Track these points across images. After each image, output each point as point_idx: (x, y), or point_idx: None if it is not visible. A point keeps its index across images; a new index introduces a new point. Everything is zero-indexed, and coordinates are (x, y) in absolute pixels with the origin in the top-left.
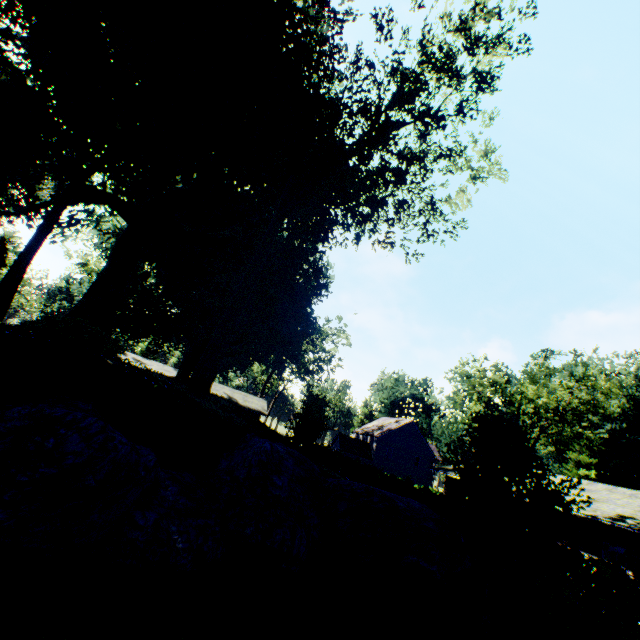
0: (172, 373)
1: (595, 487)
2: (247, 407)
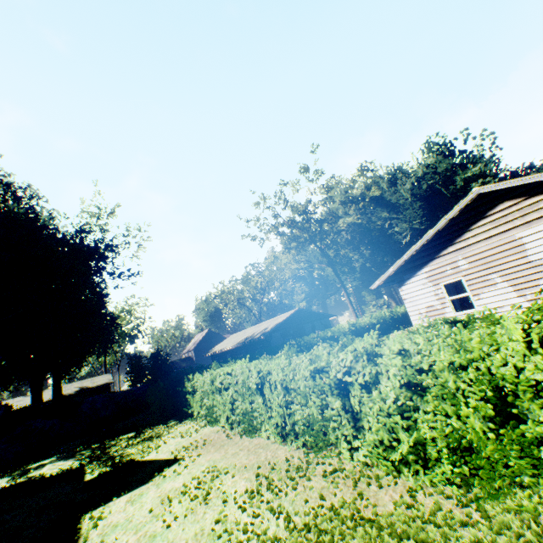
0: (25, 400)
1: (249, 329)
2: (97, 386)
